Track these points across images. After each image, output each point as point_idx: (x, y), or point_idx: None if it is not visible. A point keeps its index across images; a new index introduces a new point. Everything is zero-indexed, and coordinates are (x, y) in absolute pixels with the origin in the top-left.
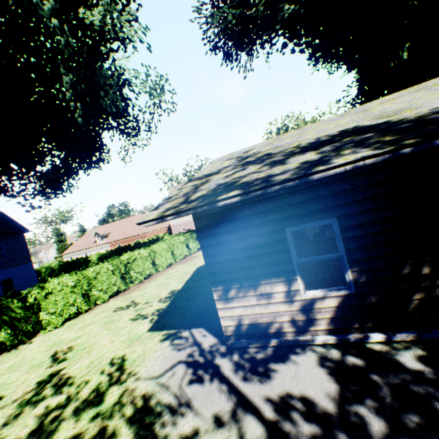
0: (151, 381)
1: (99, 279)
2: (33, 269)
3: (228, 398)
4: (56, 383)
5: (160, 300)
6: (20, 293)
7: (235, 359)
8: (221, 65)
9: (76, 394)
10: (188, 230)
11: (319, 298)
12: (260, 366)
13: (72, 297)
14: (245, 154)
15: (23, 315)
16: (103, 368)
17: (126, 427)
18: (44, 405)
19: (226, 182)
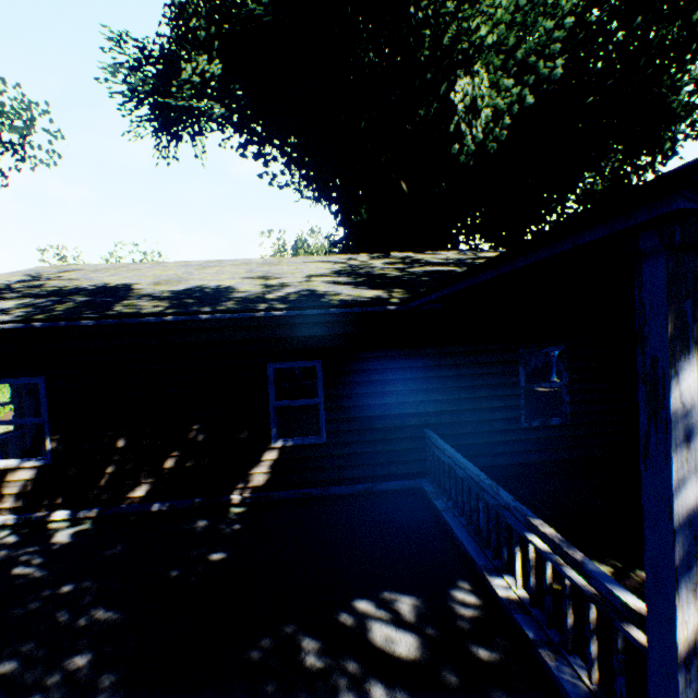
0: None
1: None
2: None
3: None
4: None
5: None
6: None
7: None
8: (123, 135)
9: None
10: None
11: (12, 468)
12: None
13: None
14: (51, 275)
15: None
16: None
17: None
18: None
19: None
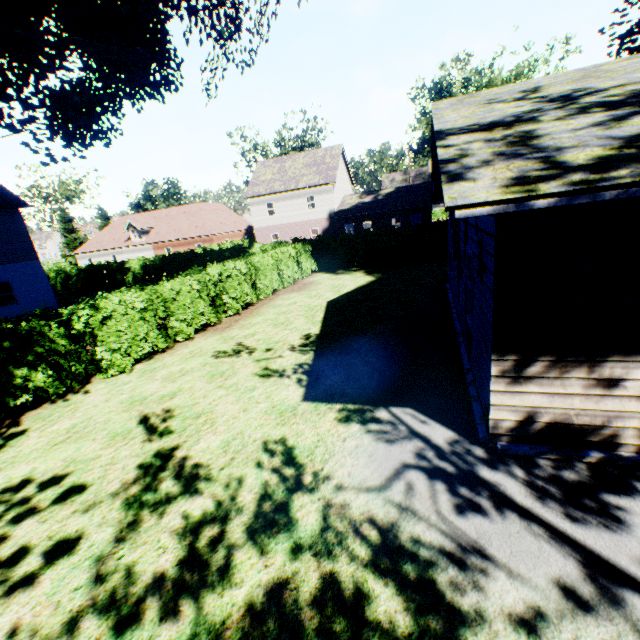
0: (372, 496)
1: (180, 303)
2: (42, 271)
3: (560, 552)
4: (179, 474)
5: (292, 349)
6: (56, 312)
7: (521, 477)
8: None
9: (230, 499)
10: (297, 239)
11: None
12: (584, 497)
13: (142, 328)
14: (541, 94)
15: (69, 349)
16: (257, 458)
17: (377, 582)
18: (179, 513)
19: (637, 133)
